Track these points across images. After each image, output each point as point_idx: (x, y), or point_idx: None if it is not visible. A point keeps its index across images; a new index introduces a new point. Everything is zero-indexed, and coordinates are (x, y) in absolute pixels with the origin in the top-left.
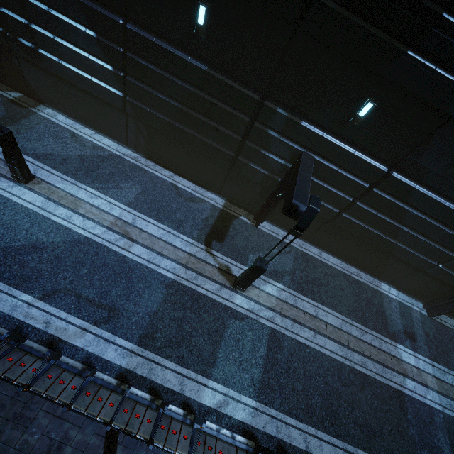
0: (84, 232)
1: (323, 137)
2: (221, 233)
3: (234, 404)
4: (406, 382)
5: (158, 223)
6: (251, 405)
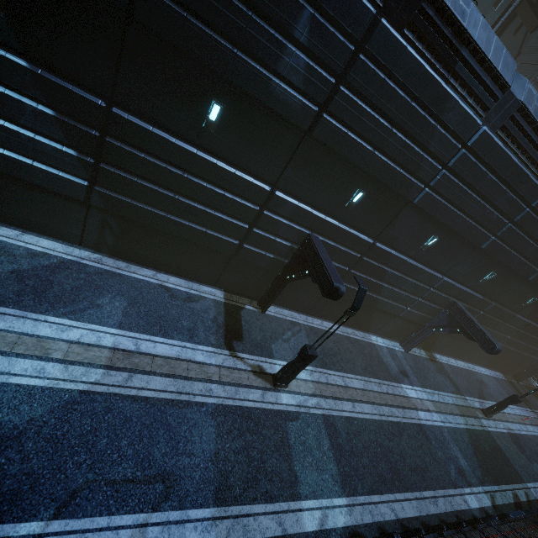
0: (75, 385)
1: (326, 220)
2: (236, 330)
3: (332, 513)
4: (419, 414)
5: (167, 339)
6: (344, 504)
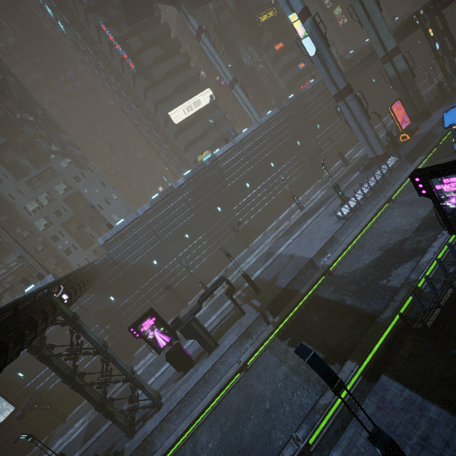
0: None
1: None
2: None
3: None
4: None
5: None
6: None
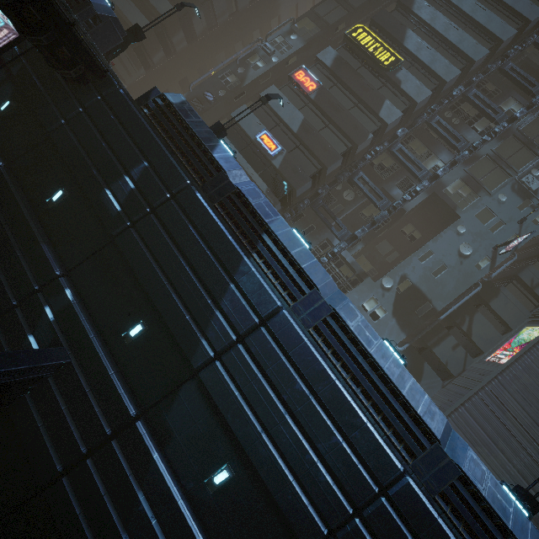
0: None
1: (91, 339)
2: None
3: None
4: None
5: None
6: None
